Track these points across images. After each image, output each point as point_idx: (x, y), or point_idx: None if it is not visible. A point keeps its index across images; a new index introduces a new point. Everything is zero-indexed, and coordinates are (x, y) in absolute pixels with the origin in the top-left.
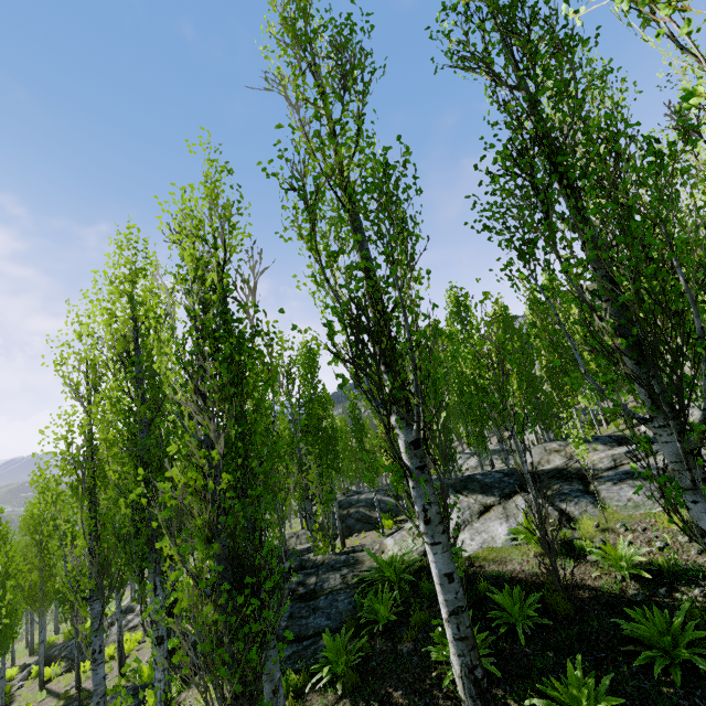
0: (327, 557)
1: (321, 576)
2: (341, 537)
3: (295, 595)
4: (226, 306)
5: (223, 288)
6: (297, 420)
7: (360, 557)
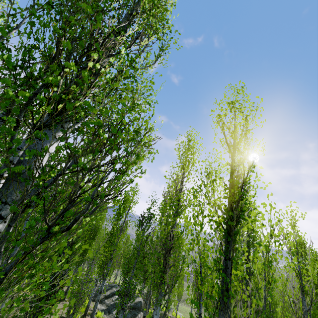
0: None
1: None
2: None
3: None
4: None
5: None
6: None
7: None
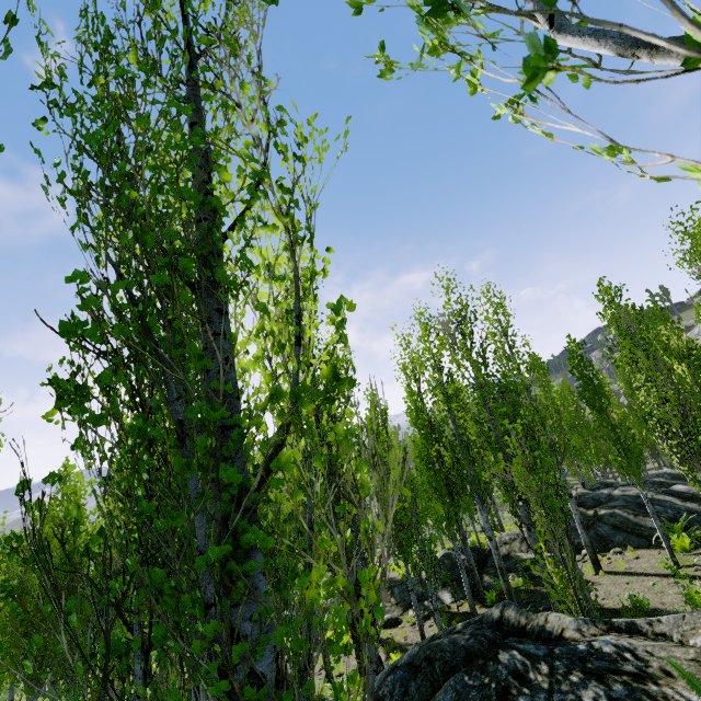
0: (567, 624)
1: (559, 676)
2: (590, 555)
3: (507, 700)
4: (199, 112)
5: (193, 83)
6: (482, 384)
7: (652, 660)
